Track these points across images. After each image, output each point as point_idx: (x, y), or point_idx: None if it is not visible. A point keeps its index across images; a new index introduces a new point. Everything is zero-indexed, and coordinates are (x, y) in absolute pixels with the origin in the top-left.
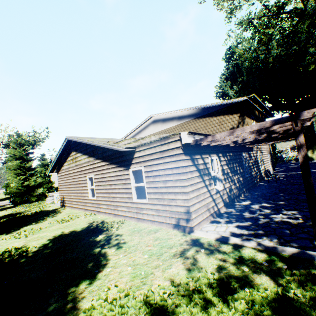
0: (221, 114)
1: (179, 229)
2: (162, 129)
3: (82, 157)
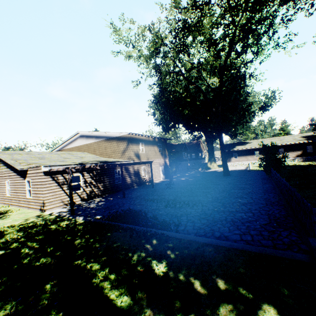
0: (119, 140)
1: (41, 211)
2: (86, 143)
3: (3, 167)
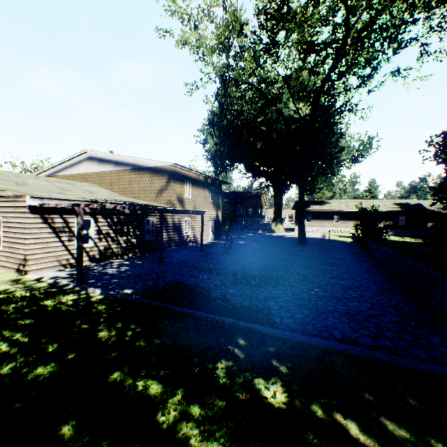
0: (154, 172)
1: (20, 273)
2: (97, 170)
3: None
